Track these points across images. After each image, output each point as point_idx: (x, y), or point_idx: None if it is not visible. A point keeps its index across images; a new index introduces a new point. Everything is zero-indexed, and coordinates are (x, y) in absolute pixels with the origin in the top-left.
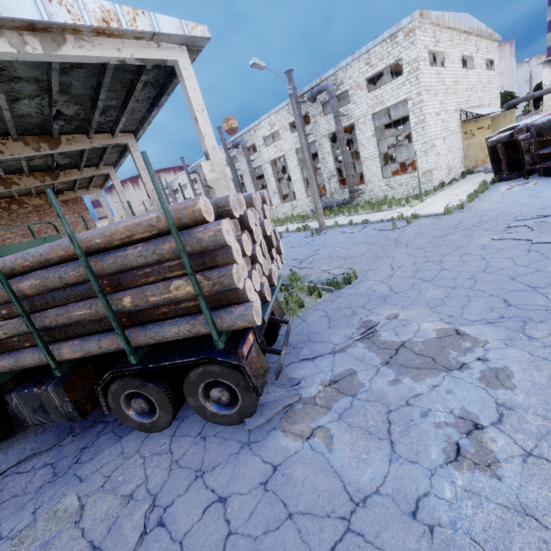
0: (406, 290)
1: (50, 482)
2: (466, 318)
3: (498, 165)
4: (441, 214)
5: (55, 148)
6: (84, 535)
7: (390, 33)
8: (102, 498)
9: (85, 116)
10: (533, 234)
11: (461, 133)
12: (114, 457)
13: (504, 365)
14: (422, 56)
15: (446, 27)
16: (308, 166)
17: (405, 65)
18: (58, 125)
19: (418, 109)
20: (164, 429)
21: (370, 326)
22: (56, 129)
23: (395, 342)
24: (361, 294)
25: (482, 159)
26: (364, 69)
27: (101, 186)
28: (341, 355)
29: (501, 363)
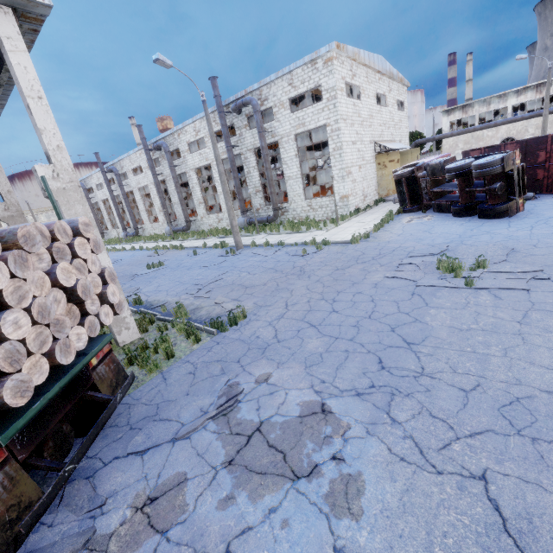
0: (290, 338)
1: None
2: (337, 385)
3: (402, 197)
4: (349, 242)
5: None
6: None
7: (310, 58)
8: None
9: None
10: (419, 274)
11: (376, 163)
12: None
13: (358, 470)
14: (339, 86)
15: (362, 64)
16: (223, 180)
17: (325, 92)
18: None
19: (336, 136)
20: None
21: (232, 395)
22: None
23: (252, 422)
24: (243, 340)
25: (393, 189)
26: (287, 89)
27: None
28: (181, 446)
29: (356, 466)
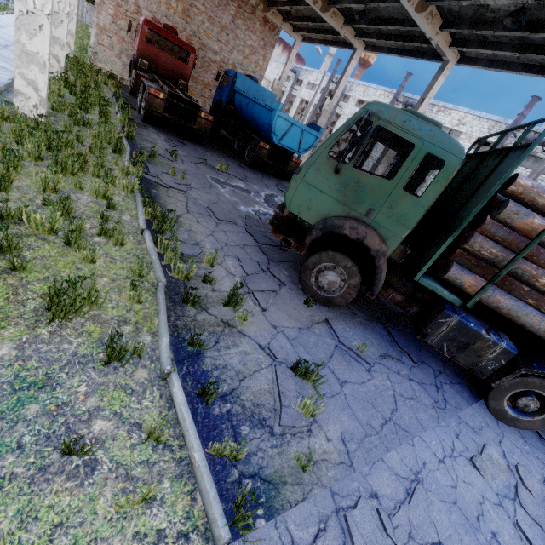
0: None
1: (440, 408)
2: None
3: None
4: None
5: (418, 11)
6: (541, 506)
7: None
8: (529, 475)
9: (489, 17)
10: None
11: None
12: (484, 424)
13: None
14: None
15: None
16: None
17: None
18: (471, 3)
19: None
20: (515, 427)
21: None
22: (458, 2)
23: None
24: None
25: None
26: None
27: (306, 38)
28: None
29: None
